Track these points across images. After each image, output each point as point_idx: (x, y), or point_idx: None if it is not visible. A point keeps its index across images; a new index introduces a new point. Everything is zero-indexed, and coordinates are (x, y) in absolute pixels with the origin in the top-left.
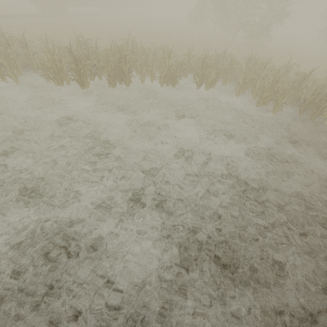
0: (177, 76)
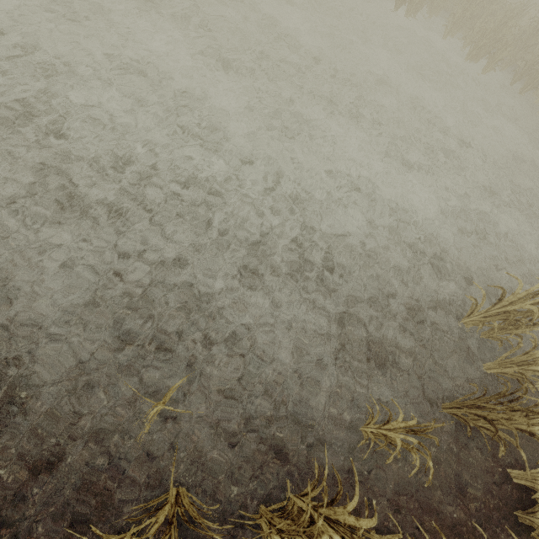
0: None
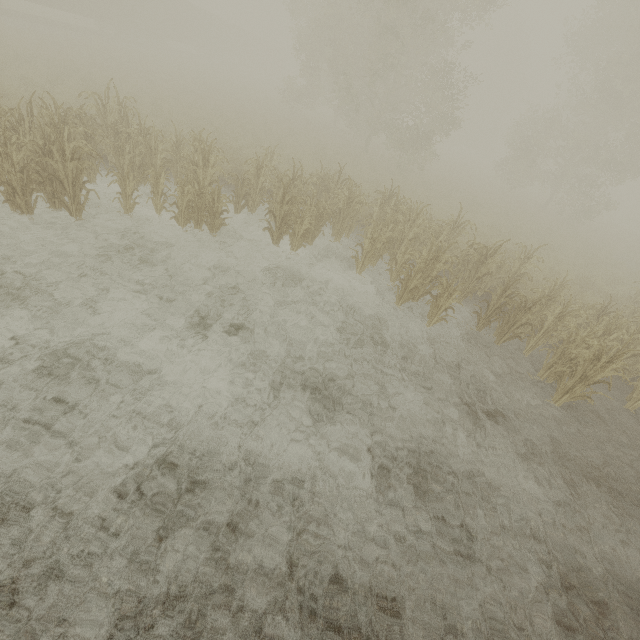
0: (222, 211)
